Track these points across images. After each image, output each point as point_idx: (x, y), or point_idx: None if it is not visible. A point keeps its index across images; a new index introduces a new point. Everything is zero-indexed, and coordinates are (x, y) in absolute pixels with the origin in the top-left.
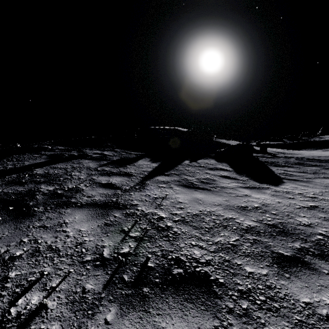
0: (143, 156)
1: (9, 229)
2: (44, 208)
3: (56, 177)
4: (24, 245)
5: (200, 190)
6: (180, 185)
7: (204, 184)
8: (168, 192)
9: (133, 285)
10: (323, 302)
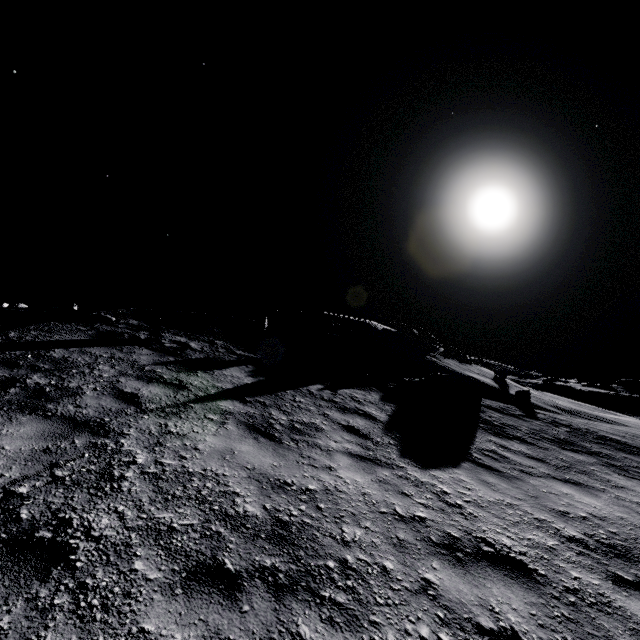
0: (250, 361)
1: None
2: None
3: (71, 366)
4: None
5: (262, 440)
6: (243, 424)
7: (290, 431)
8: (206, 428)
9: None
10: (169, 638)
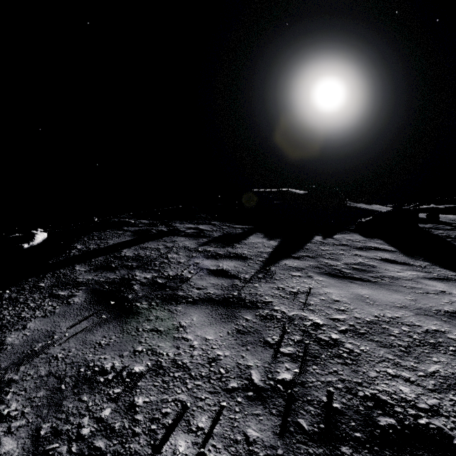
0: (253, 230)
1: (115, 331)
2: (148, 304)
3: (150, 260)
4: (140, 357)
5: (359, 283)
6: (322, 274)
7: (359, 272)
8: (310, 283)
9: (321, 438)
10: None
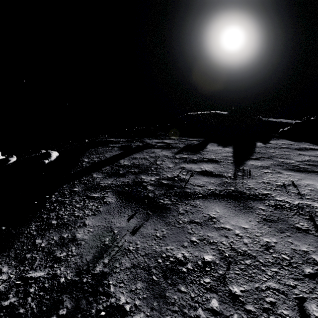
0: (206, 141)
1: (161, 224)
2: (170, 200)
3: (146, 167)
4: (201, 246)
5: None
6: (287, 170)
7: (315, 167)
8: (285, 177)
9: None
10: None
